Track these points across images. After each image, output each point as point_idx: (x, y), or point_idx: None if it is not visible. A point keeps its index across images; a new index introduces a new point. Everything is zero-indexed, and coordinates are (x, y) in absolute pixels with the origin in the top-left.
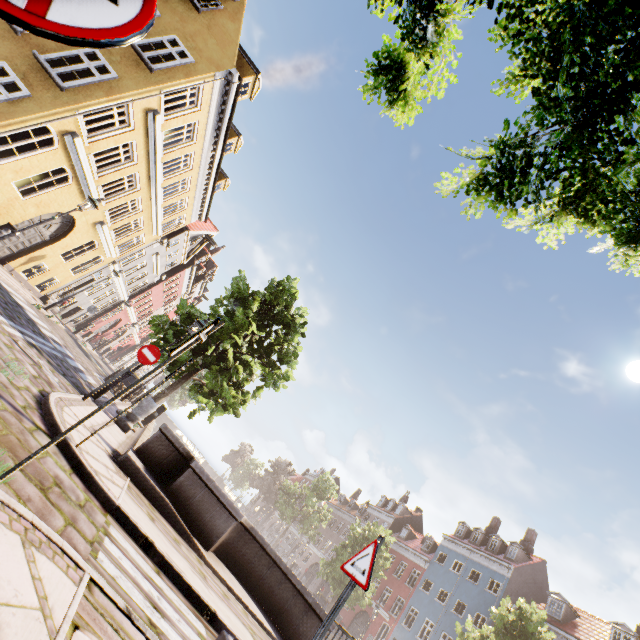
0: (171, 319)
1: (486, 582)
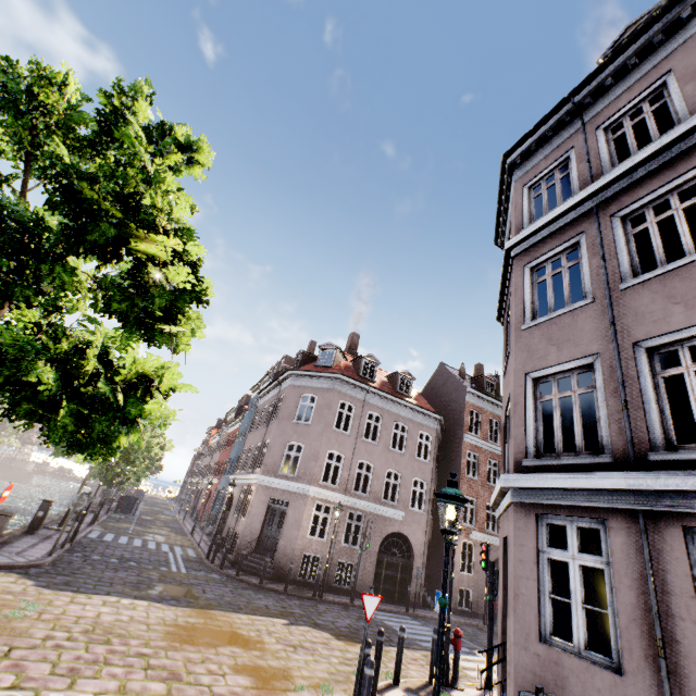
0: None
1: None
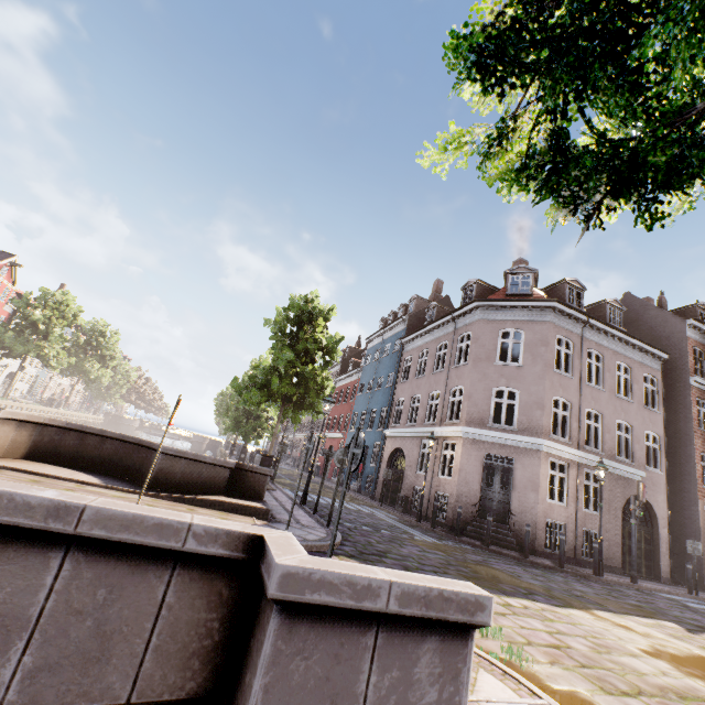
0: (5, 312)
1: (393, 347)
